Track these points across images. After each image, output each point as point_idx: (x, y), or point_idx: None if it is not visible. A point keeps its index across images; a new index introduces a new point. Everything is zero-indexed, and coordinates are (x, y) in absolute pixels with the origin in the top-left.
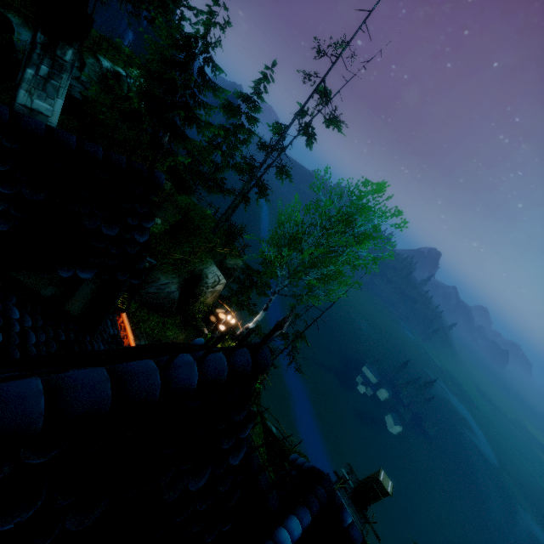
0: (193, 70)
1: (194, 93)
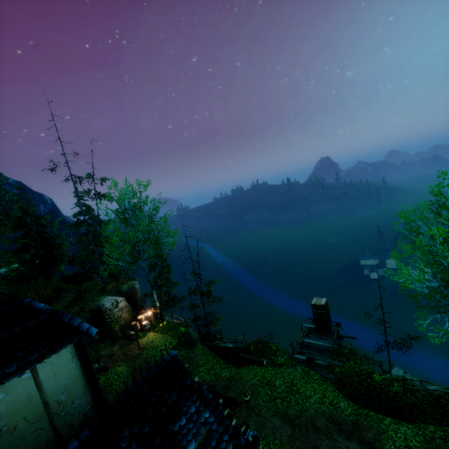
0: (33, 229)
1: (46, 237)
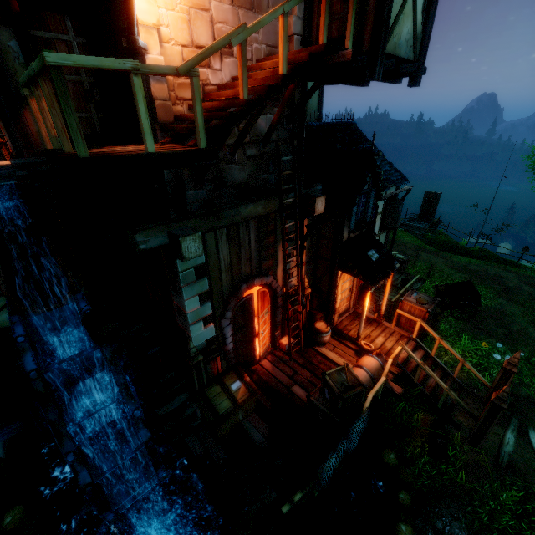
0: None
1: None
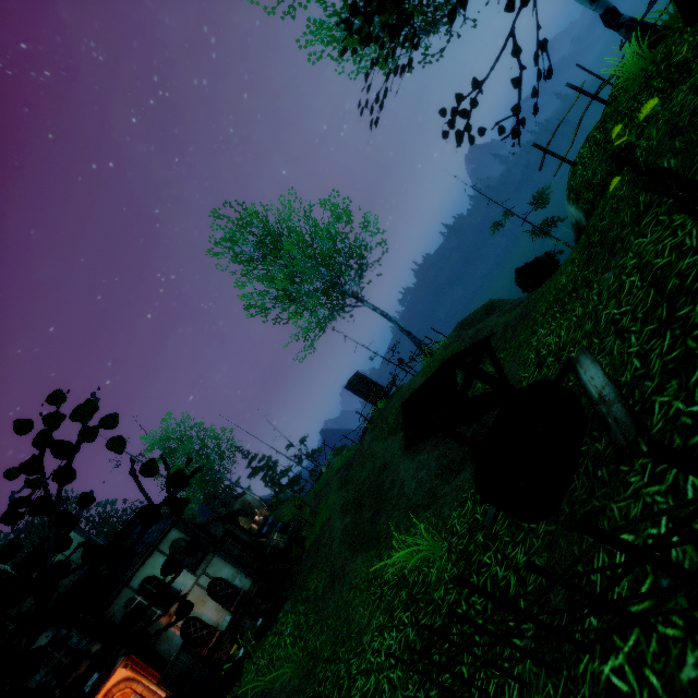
0: None
1: None
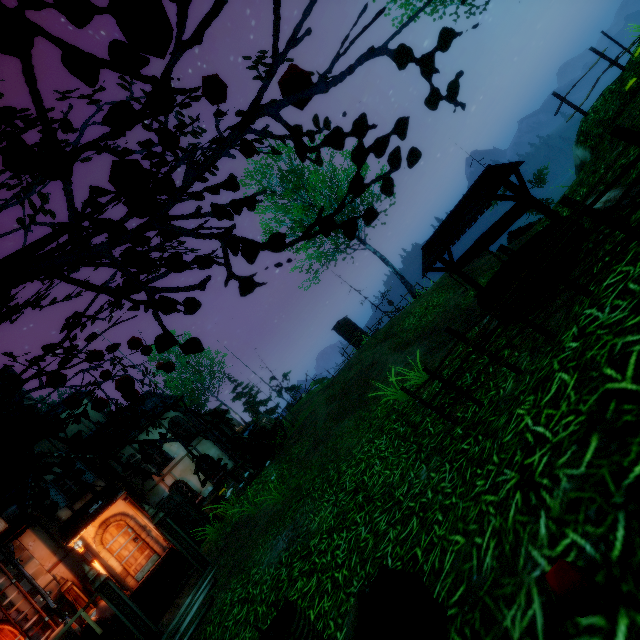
0: None
1: None
